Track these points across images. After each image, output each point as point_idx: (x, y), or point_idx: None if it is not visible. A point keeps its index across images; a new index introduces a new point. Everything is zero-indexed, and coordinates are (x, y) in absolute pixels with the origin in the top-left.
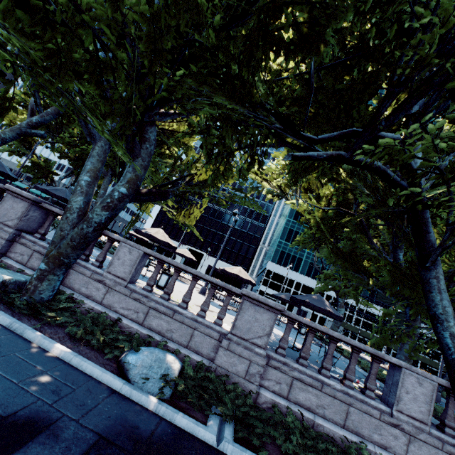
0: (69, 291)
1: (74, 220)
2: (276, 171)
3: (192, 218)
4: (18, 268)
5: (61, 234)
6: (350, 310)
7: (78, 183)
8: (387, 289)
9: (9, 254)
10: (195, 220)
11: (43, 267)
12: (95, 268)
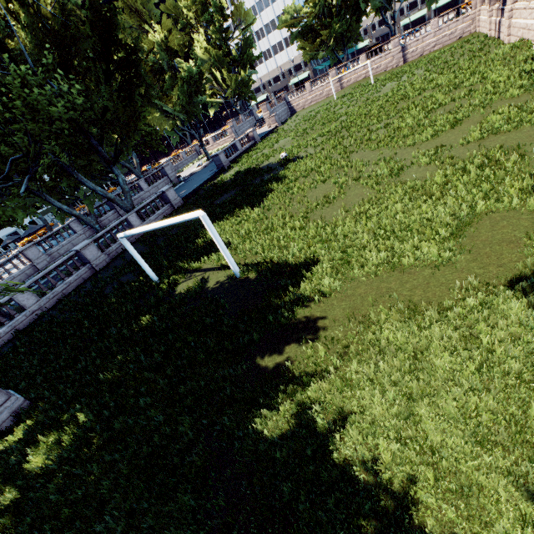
0: None
1: None
2: None
3: None
4: None
5: None
6: None
7: None
8: (44, 203)
9: None
10: None
11: None
12: None
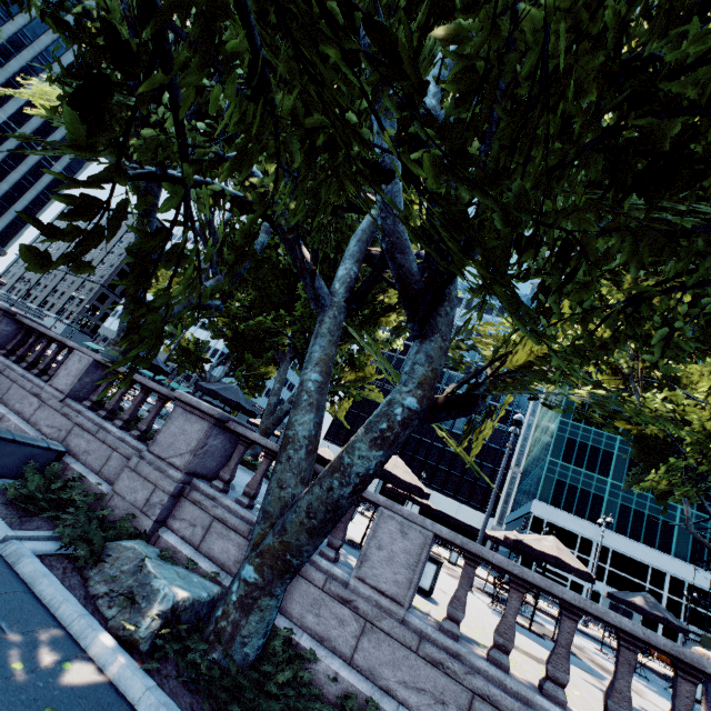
0: (280, 619)
1: (301, 464)
2: None
3: (478, 442)
4: (187, 557)
5: (281, 496)
6: None
7: (302, 385)
8: None
9: (171, 521)
10: (480, 445)
11: (251, 577)
12: (330, 565)
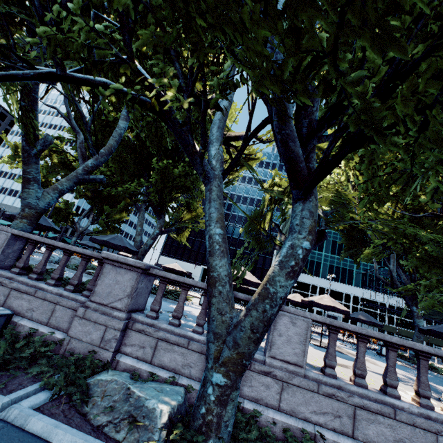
0: None
1: (228, 294)
2: (331, 181)
3: None
4: (148, 372)
5: (223, 321)
6: (383, 309)
7: (212, 238)
8: None
9: (123, 348)
10: None
11: (222, 381)
12: None
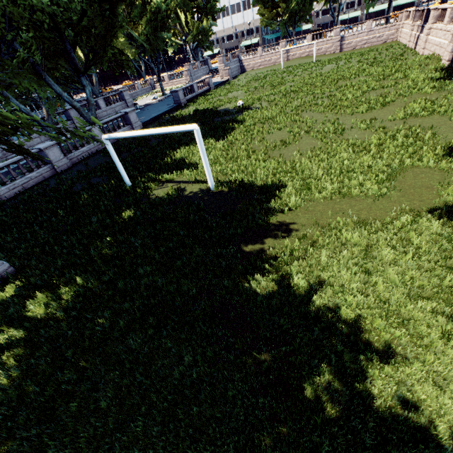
0: None
1: None
2: None
3: None
4: None
5: None
6: None
7: None
8: None
9: None
10: None
11: None
12: None
